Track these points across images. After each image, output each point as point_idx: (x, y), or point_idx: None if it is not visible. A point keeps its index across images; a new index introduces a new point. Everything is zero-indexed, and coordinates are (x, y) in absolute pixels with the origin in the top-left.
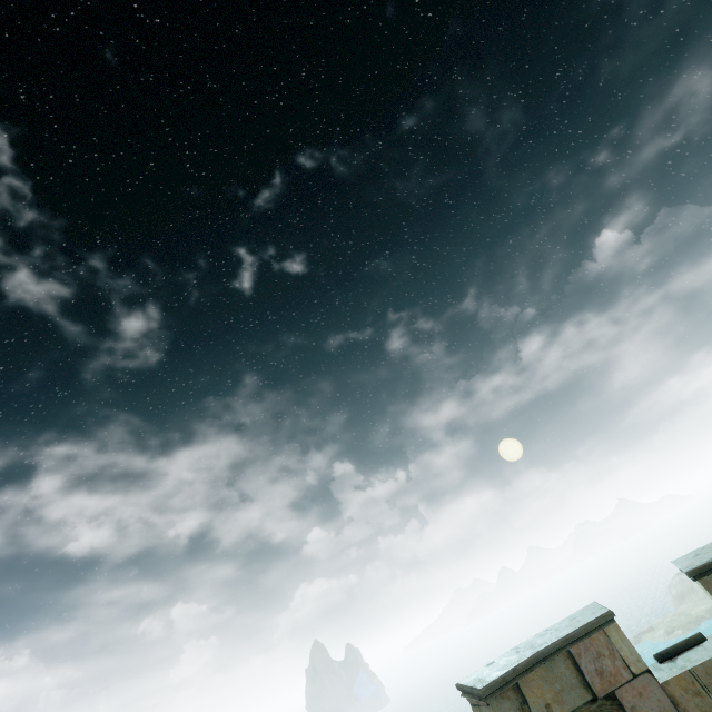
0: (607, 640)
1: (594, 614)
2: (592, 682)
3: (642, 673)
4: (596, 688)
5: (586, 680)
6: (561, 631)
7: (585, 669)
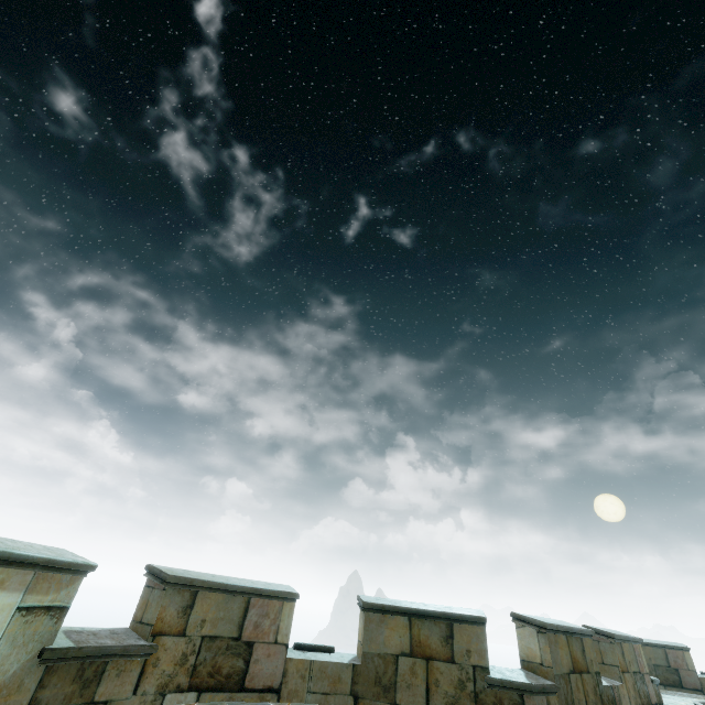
0: (683, 655)
1: (681, 645)
2: (670, 662)
3: (692, 670)
4: (671, 664)
5: (668, 660)
6: (663, 643)
7: (669, 657)
